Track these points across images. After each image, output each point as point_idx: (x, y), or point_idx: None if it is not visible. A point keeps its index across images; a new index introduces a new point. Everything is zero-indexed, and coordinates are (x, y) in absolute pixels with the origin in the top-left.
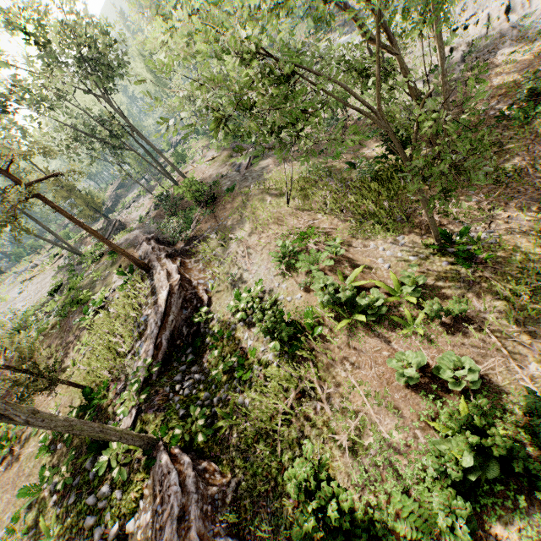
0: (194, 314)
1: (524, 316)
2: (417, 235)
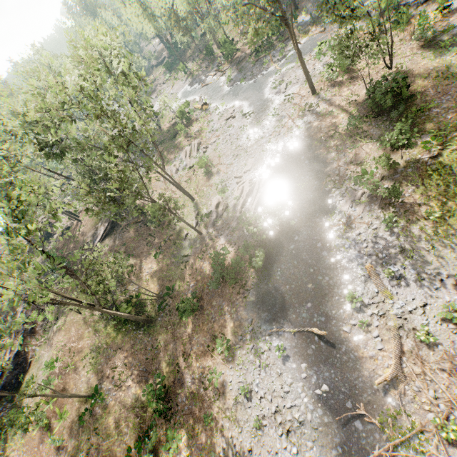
0: (21, 372)
1: (75, 453)
2: (97, 378)
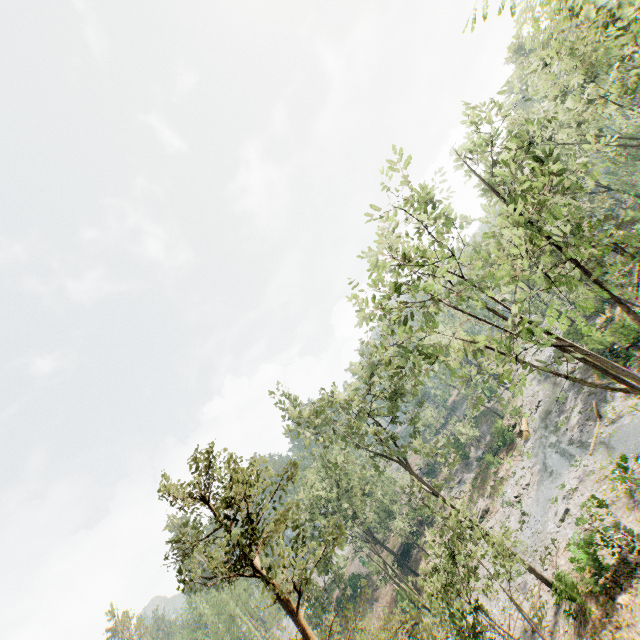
0: None
1: None
2: None
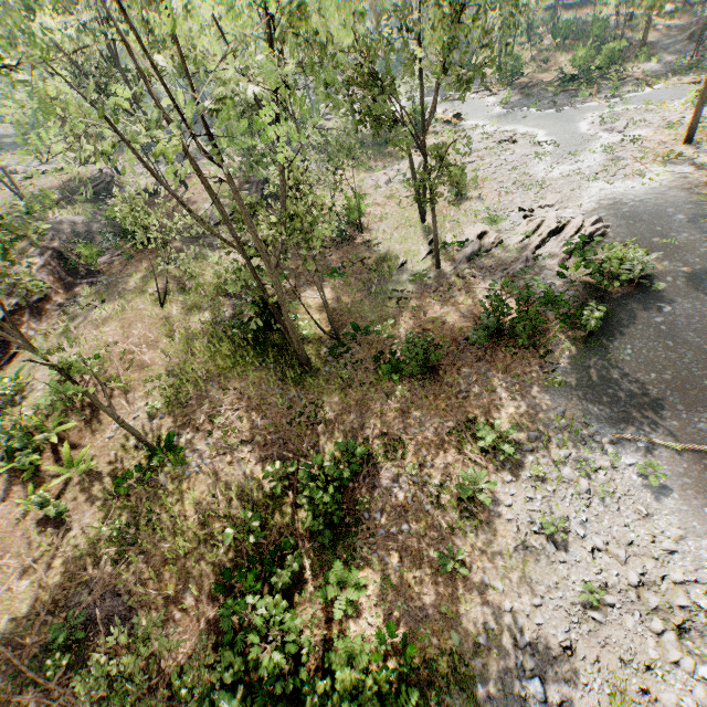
0: None
1: (87, 547)
2: (172, 423)
